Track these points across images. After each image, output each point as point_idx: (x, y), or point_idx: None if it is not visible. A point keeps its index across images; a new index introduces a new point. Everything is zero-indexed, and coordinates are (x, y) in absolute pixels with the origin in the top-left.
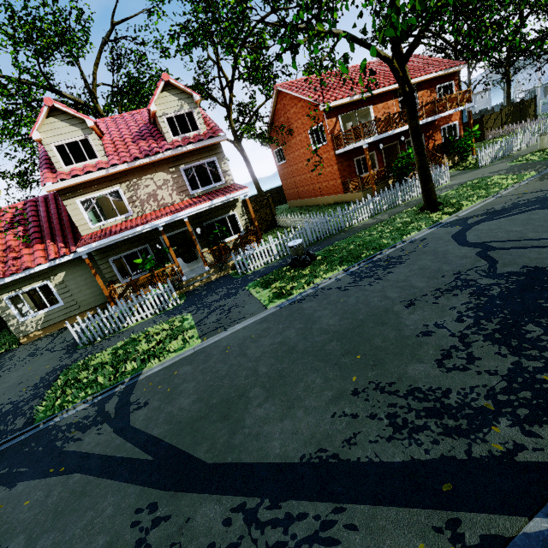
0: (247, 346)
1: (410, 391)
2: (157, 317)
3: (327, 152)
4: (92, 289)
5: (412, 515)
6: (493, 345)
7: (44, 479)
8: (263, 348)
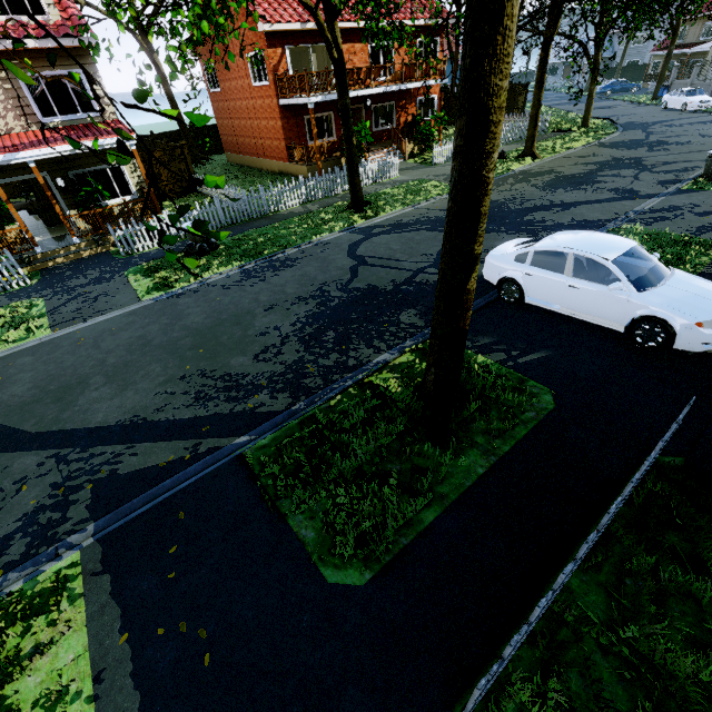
0: (103, 339)
1: (223, 376)
2: None
3: (270, 98)
4: None
5: (176, 444)
6: (299, 344)
7: None
8: (119, 342)
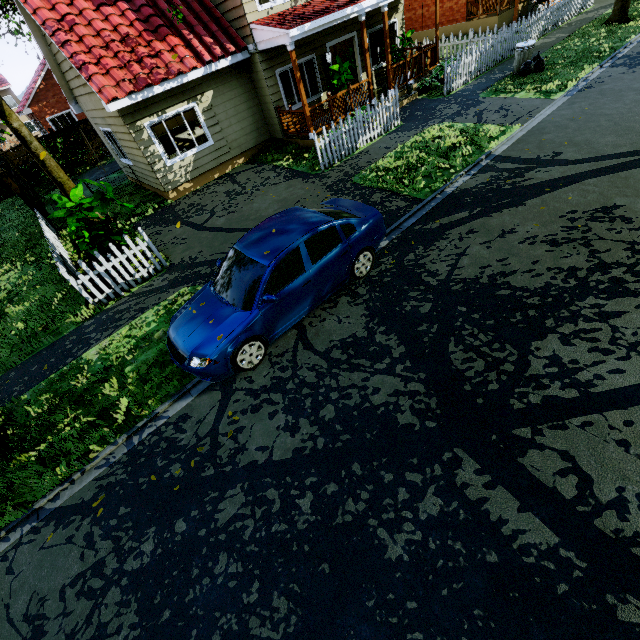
0: (596, 112)
1: None
2: (391, 135)
3: None
4: (242, 124)
5: None
6: None
7: (552, 192)
8: (622, 108)
